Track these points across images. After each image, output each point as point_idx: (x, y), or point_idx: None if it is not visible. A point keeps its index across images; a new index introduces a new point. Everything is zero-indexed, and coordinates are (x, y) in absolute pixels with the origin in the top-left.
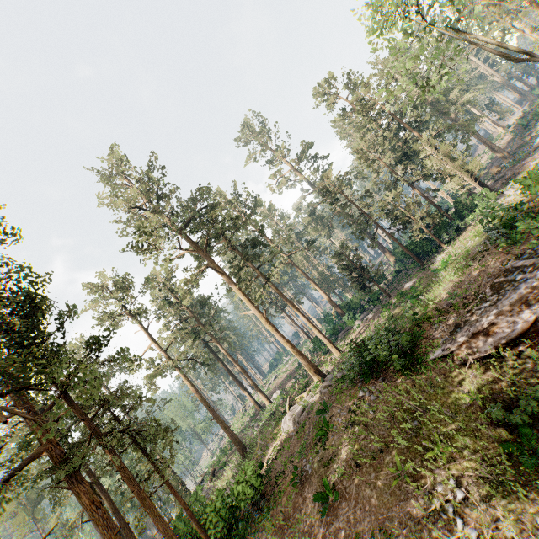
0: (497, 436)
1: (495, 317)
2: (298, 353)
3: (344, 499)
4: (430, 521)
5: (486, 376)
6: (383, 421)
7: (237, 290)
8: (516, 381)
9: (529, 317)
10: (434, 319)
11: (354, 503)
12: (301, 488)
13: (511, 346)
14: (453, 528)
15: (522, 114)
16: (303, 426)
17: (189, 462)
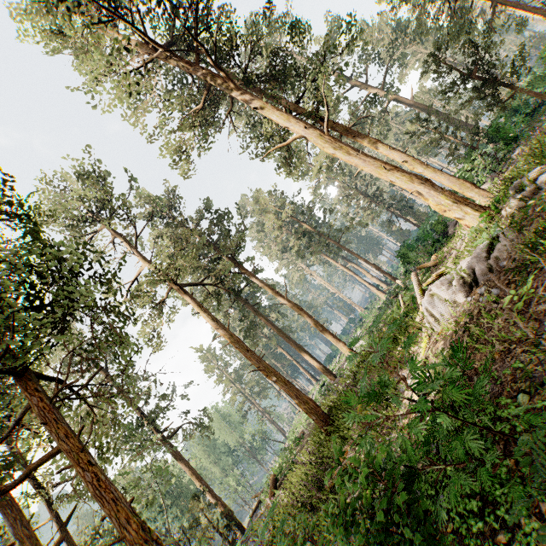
0: None
1: None
2: (415, 177)
3: None
4: None
5: None
6: None
7: (263, 107)
8: None
9: None
10: None
11: None
12: None
13: None
14: None
15: None
16: (537, 242)
17: (243, 488)
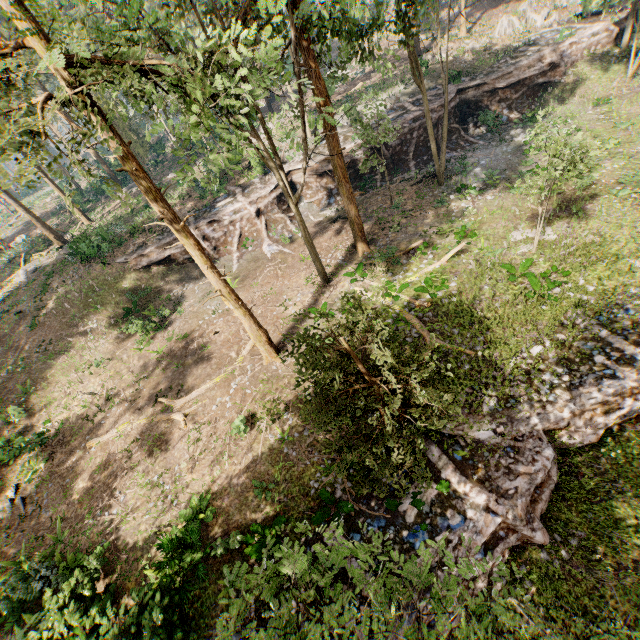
0: (127, 304)
1: (155, 249)
2: (36, 219)
3: (43, 327)
4: (79, 334)
5: (139, 277)
6: (77, 292)
7: None
8: (150, 282)
9: (167, 254)
10: (136, 235)
11: (47, 329)
12: (20, 321)
13: (157, 265)
14: (87, 336)
15: (373, 5)
16: (33, 282)
17: None
